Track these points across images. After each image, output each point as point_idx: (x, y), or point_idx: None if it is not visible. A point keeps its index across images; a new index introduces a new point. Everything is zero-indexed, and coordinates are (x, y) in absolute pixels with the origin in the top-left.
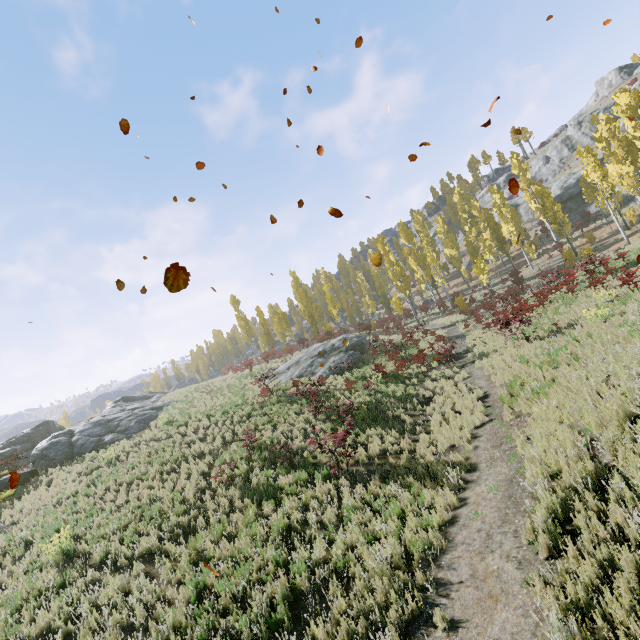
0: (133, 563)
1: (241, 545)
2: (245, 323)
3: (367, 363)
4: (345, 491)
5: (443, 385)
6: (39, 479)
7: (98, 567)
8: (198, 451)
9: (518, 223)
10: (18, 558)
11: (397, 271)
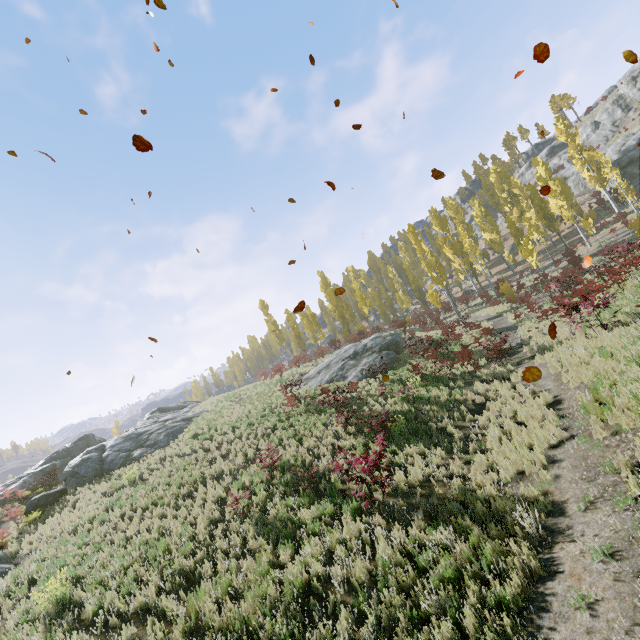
0: (126, 622)
1: (245, 614)
2: (275, 327)
3: (403, 363)
4: (380, 536)
5: (497, 387)
6: (67, 499)
7: (89, 624)
8: (218, 471)
9: (569, 196)
10: (19, 601)
11: (431, 261)
